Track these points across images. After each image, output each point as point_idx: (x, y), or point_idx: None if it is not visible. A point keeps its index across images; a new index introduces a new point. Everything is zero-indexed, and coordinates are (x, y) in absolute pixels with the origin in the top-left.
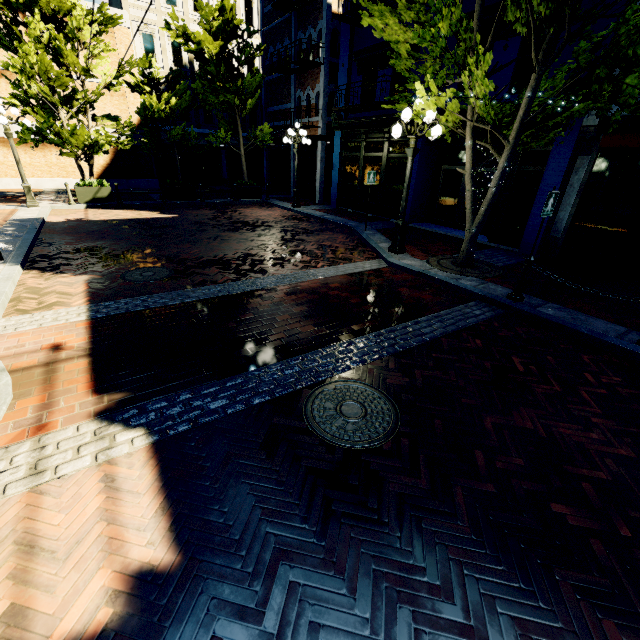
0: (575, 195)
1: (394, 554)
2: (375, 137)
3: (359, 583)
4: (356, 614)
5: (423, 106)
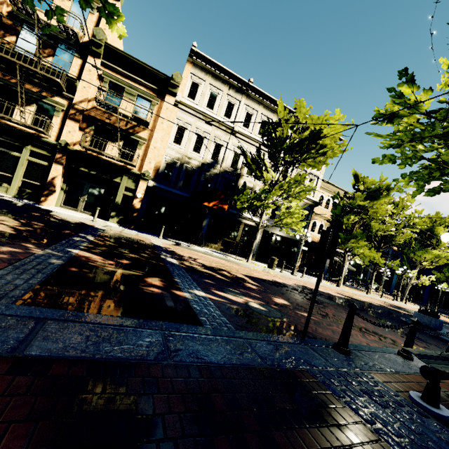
0: None
1: None
2: None
3: None
4: None
5: (444, 286)
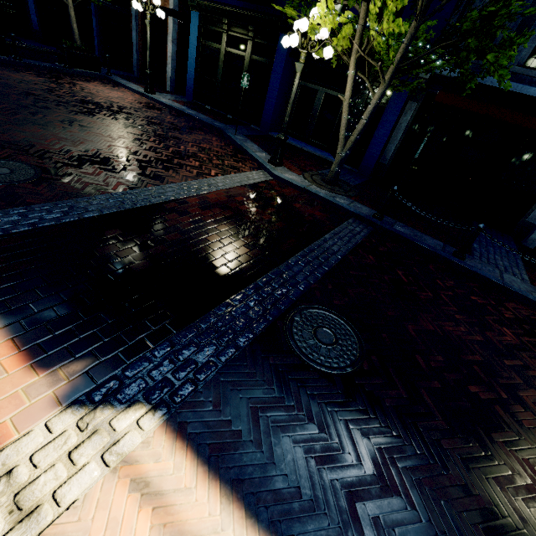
0: (401, 133)
1: (417, 460)
2: (238, 32)
3: (411, 495)
4: (423, 522)
5: (320, 21)
